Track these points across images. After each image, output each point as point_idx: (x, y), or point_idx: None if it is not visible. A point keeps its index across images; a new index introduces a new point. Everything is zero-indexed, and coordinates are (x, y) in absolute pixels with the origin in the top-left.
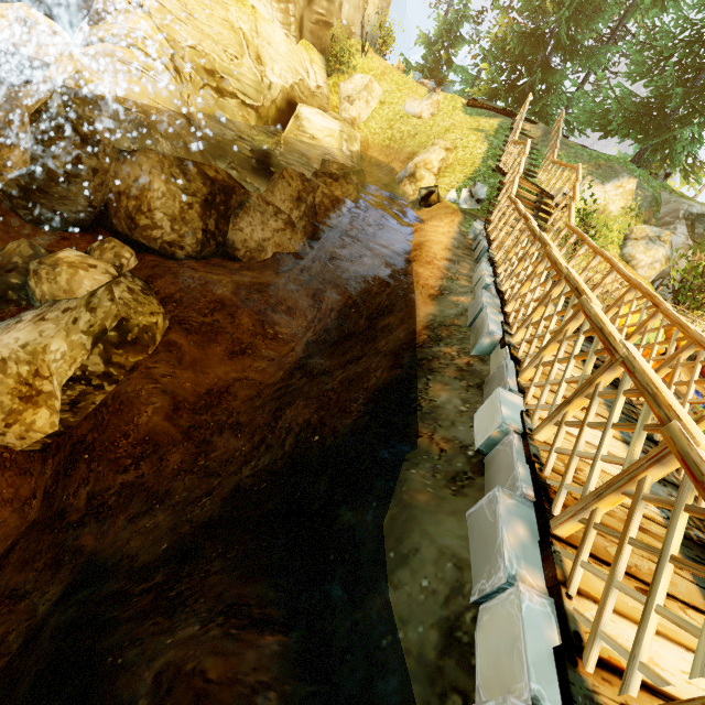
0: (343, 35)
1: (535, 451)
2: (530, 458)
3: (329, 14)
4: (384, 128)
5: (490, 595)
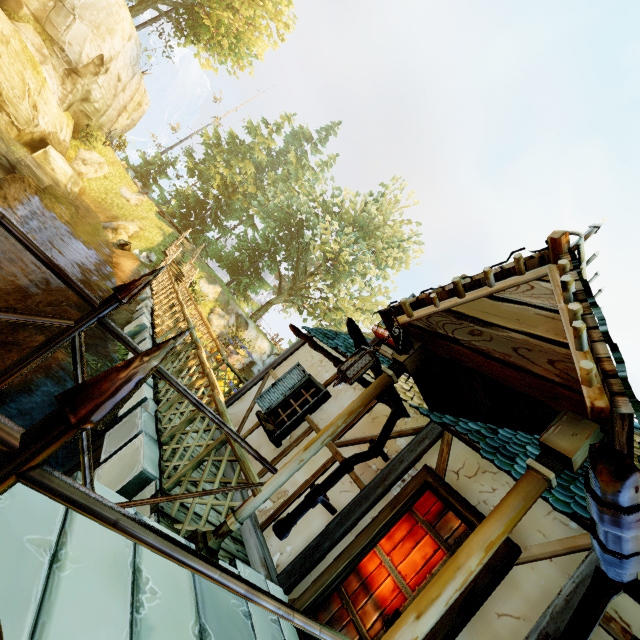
0: (96, 129)
1: (154, 309)
2: (152, 308)
3: (93, 114)
4: (102, 191)
5: (139, 316)
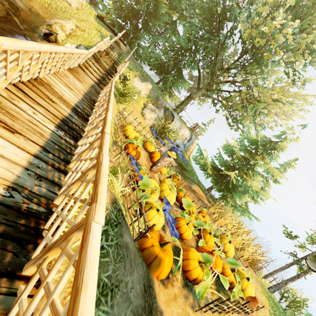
0: None
1: None
2: None
3: None
4: None
5: None
